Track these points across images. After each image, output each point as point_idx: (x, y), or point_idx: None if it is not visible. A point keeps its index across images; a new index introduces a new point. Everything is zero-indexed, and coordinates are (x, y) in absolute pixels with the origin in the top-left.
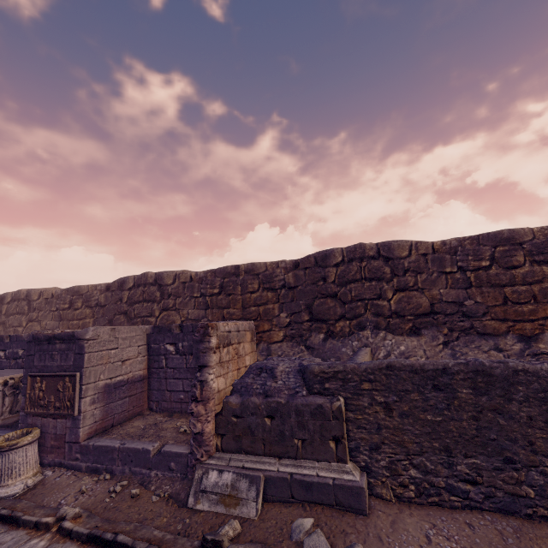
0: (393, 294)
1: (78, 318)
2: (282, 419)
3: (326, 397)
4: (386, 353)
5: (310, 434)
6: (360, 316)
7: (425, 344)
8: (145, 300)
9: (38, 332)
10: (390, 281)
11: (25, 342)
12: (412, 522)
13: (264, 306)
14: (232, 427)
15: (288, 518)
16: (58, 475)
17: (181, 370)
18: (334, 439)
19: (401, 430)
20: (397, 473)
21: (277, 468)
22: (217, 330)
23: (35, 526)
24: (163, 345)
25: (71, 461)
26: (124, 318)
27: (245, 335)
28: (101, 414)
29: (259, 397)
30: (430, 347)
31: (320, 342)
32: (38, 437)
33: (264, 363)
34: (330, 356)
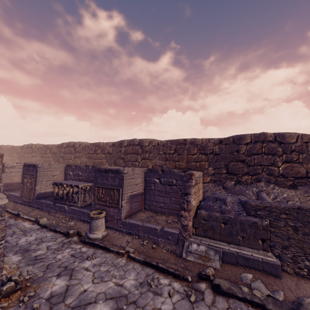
0: (282, 164)
1: (98, 159)
2: (232, 226)
3: (258, 218)
4: (274, 196)
5: (247, 235)
6: (259, 174)
7: (300, 195)
8: (133, 153)
9: (98, 167)
10: (281, 156)
11: (82, 169)
12: (307, 286)
13: (199, 163)
14: (202, 225)
15: (237, 272)
16: (113, 233)
17: (162, 192)
18: (261, 239)
19: (302, 241)
20: (297, 261)
21: (228, 248)
22: (194, 177)
23: (116, 253)
24: (153, 178)
25: (117, 227)
26: (122, 161)
27: (200, 179)
28: (128, 208)
29: (217, 213)
30: (303, 196)
31: (232, 185)
32: (105, 215)
33: (217, 196)
34: (238, 194)
